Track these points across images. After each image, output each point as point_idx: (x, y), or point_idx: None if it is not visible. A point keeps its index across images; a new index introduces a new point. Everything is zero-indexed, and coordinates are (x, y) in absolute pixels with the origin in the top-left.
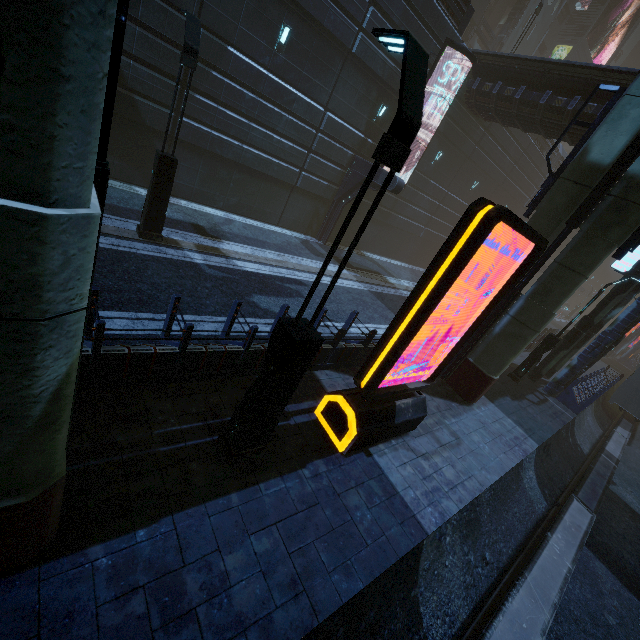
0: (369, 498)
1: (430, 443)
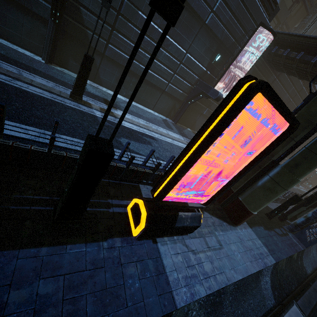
0: (143, 271)
1: (200, 244)
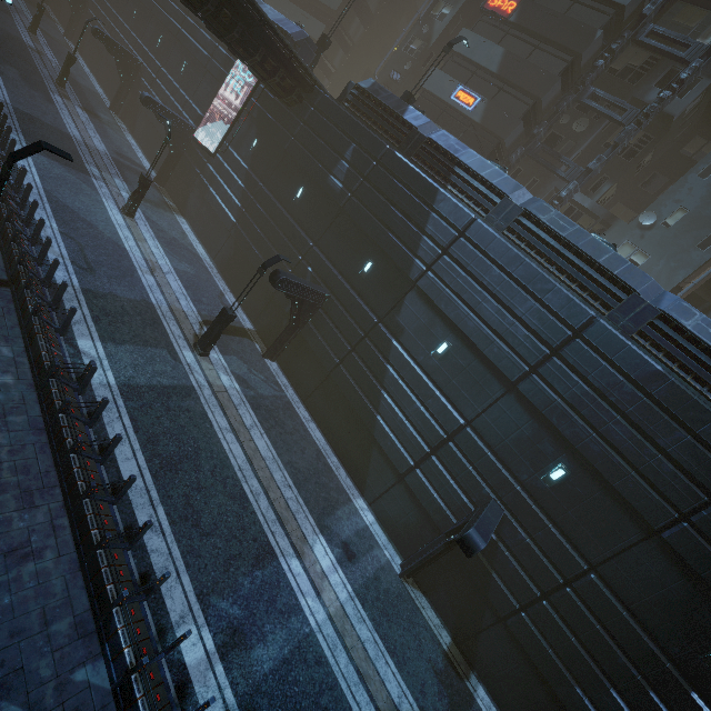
0: None
1: None
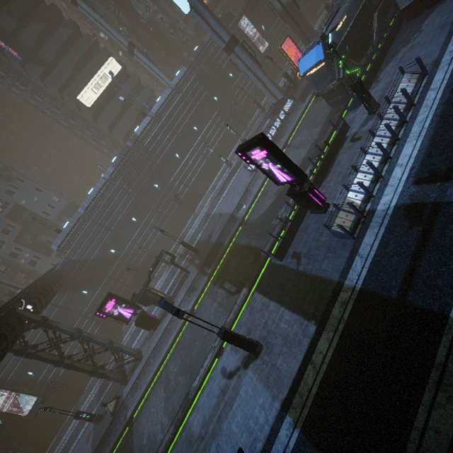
0: None
1: None
